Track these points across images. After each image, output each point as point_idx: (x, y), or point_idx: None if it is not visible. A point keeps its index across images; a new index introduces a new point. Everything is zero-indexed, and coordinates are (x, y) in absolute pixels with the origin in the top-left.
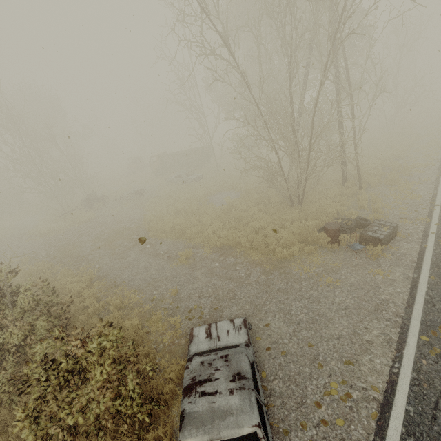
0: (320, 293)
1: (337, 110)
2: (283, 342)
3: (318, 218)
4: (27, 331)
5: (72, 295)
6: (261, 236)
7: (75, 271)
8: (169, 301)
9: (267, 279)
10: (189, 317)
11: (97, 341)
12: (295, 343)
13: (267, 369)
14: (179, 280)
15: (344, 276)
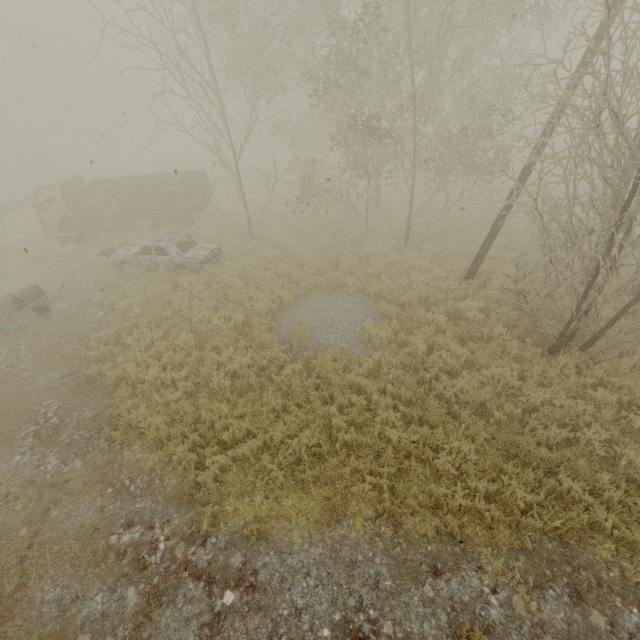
0: None
1: None
2: None
3: None
4: None
5: None
6: None
7: None
8: None
9: None
10: None
11: None
12: None
13: None
14: None
15: None
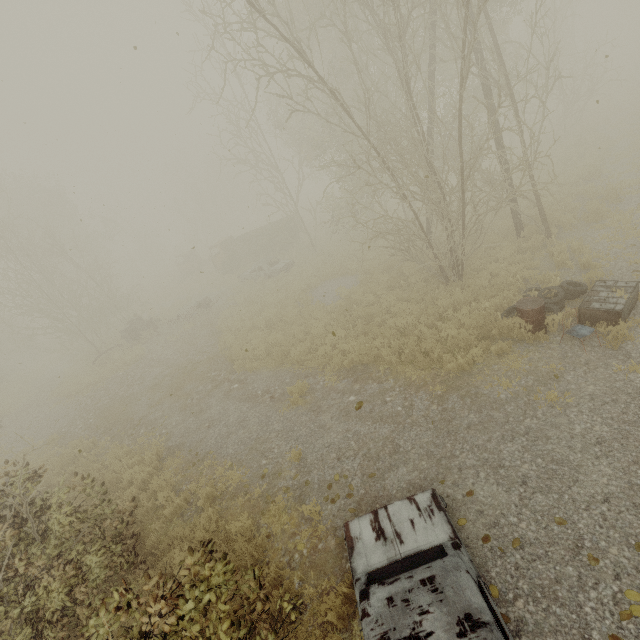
0: (542, 421)
1: (491, 121)
2: (508, 521)
3: (496, 295)
4: (72, 577)
5: (134, 488)
6: (414, 340)
7: (132, 446)
8: (290, 474)
9: (442, 410)
10: (331, 497)
11: (195, 594)
12: (531, 521)
13: (496, 580)
14: (298, 434)
15: (574, 385)
